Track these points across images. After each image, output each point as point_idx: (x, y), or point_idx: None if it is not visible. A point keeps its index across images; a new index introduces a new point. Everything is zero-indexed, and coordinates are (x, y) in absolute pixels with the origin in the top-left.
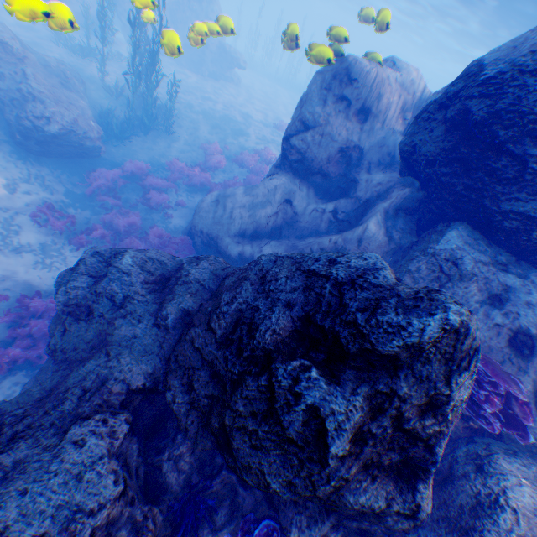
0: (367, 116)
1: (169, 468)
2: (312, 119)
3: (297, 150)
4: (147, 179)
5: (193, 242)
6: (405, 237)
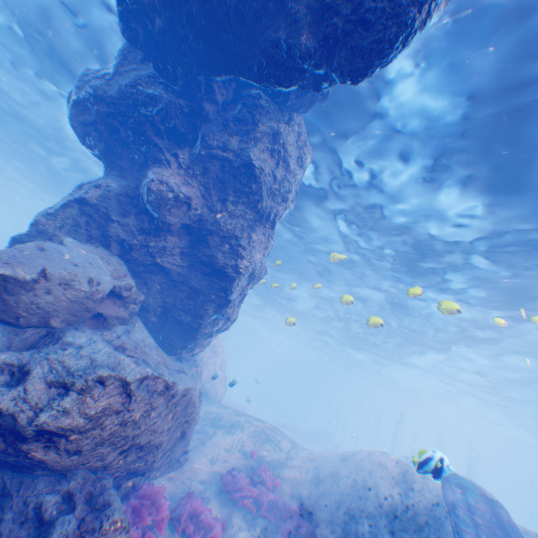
0: None
1: None
2: None
3: None
4: None
5: None
6: None
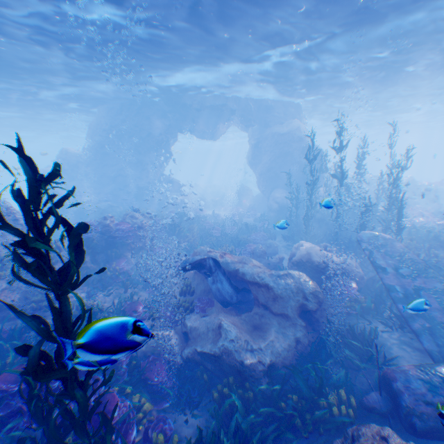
0: None
1: None
2: None
3: None
4: None
5: None
6: None
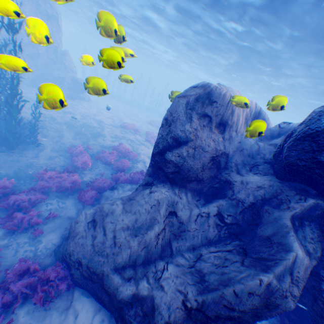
0: (226, 127)
1: None
2: (184, 135)
3: (174, 163)
4: (9, 196)
5: (69, 272)
6: (318, 247)
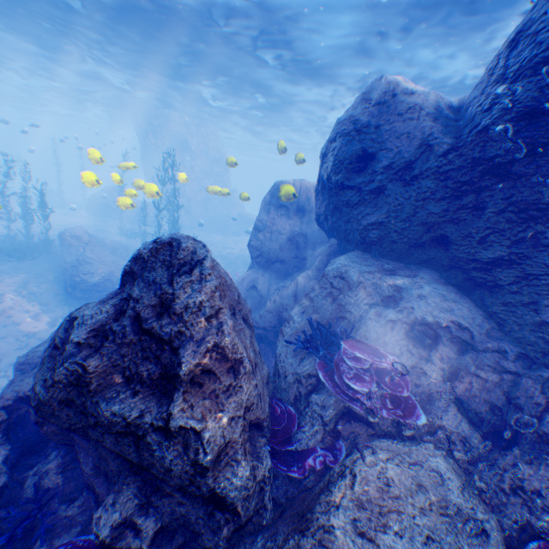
0: (304, 212)
1: (32, 483)
2: (261, 223)
3: (255, 247)
4: None
5: None
6: None
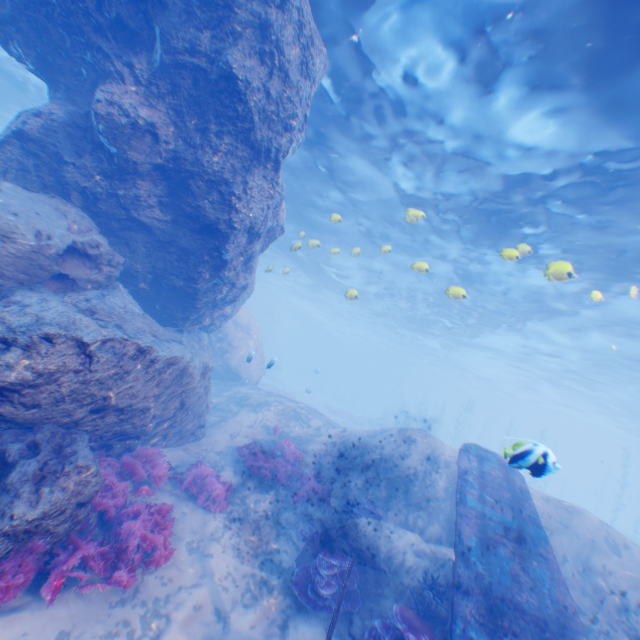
0: None
1: None
2: None
3: None
4: None
5: None
6: None
